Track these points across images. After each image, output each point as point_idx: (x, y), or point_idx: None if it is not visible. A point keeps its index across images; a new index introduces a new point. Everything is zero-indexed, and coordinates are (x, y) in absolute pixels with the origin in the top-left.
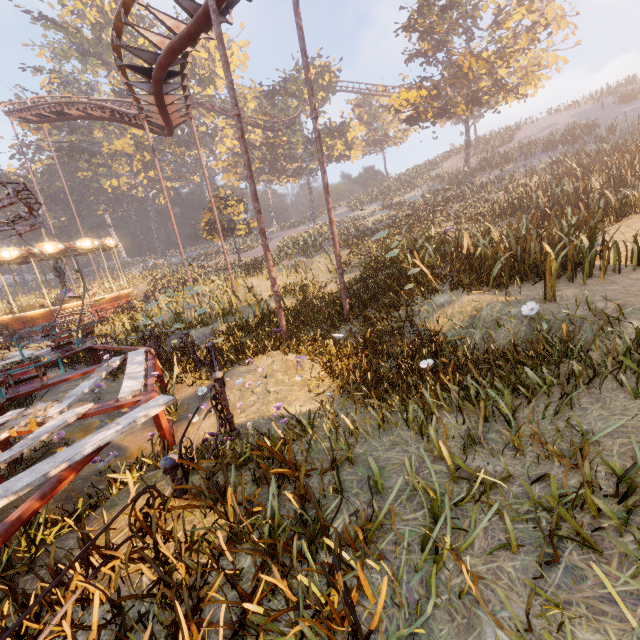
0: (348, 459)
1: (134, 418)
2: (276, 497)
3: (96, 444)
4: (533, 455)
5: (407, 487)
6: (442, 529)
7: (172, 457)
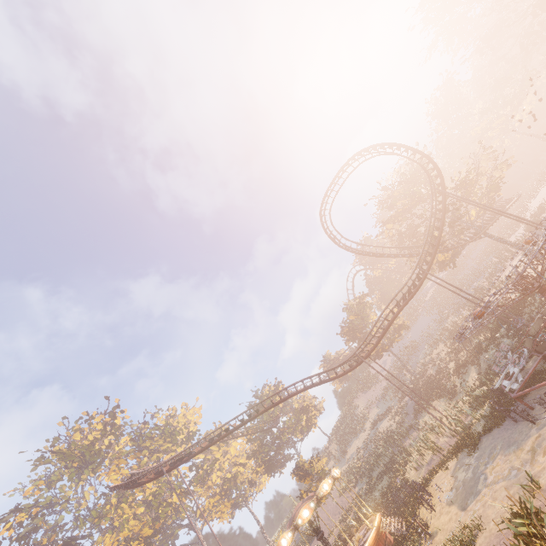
0: None
1: None
2: None
3: None
4: None
5: None
6: None
7: None
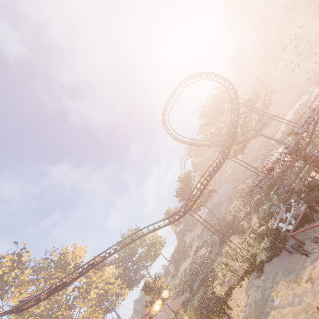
0: None
1: None
2: None
3: None
4: None
5: None
6: None
7: None
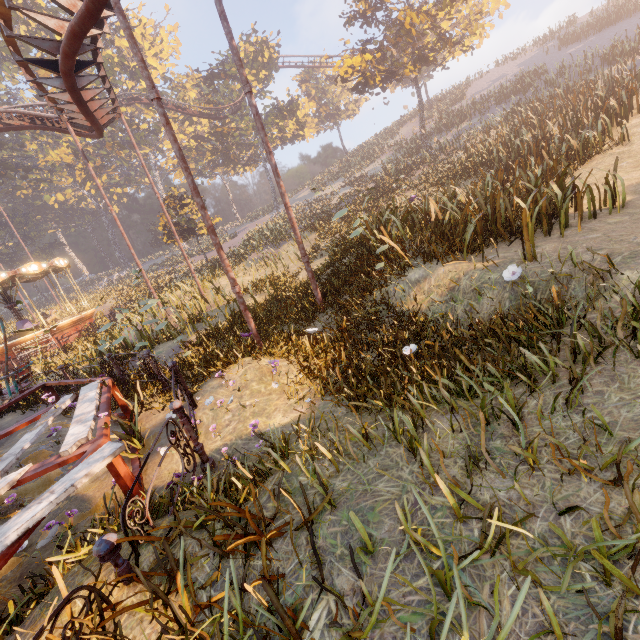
0: (328, 504)
1: (72, 481)
2: (235, 588)
3: (22, 527)
4: (552, 468)
5: (403, 537)
6: (456, 605)
7: (108, 539)
